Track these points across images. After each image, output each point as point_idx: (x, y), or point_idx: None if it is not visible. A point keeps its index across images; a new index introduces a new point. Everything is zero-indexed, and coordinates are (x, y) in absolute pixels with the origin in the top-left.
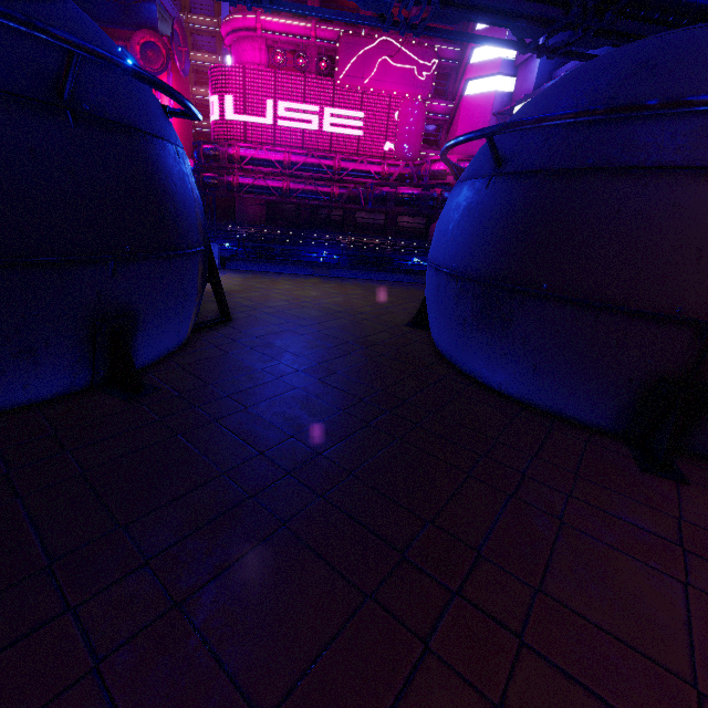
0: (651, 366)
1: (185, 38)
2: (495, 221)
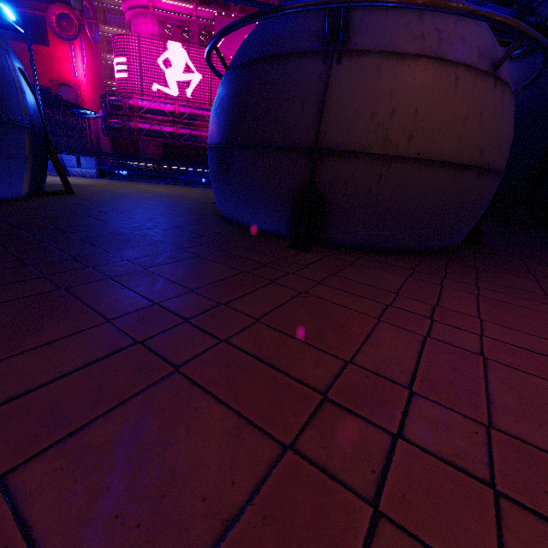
0: (292, 183)
1: (94, 12)
2: (220, 104)
